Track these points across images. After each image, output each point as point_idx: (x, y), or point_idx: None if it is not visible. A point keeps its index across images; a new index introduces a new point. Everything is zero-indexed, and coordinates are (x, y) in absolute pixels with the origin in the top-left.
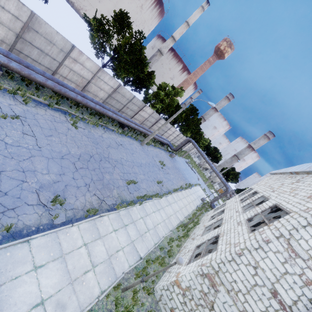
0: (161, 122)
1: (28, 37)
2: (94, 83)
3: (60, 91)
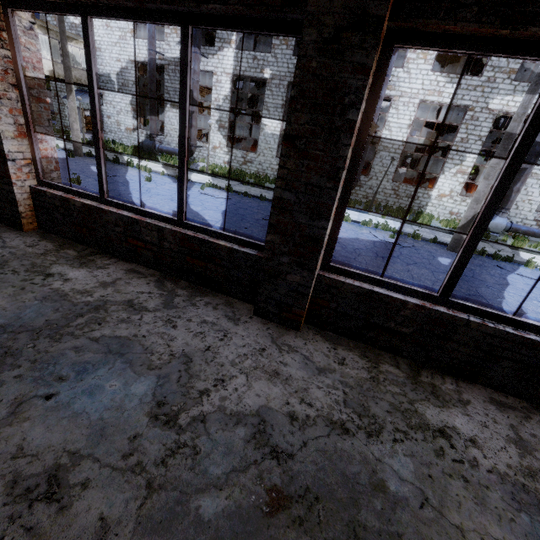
0: None
1: None
2: None
3: None
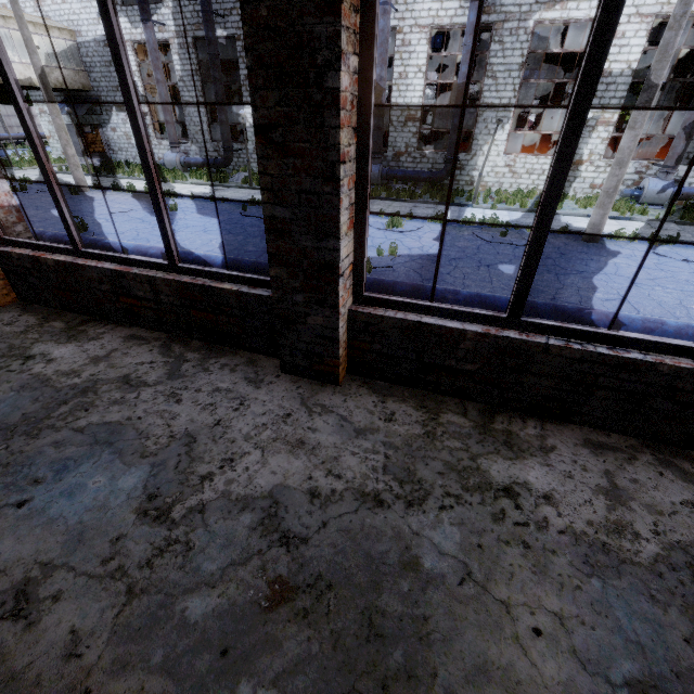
0: None
1: None
2: None
3: None
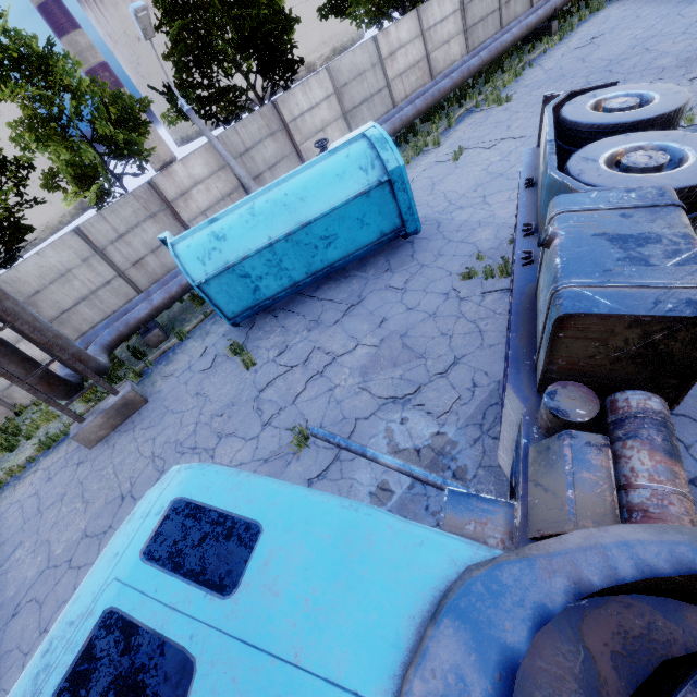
0: None
1: (348, 105)
2: (433, 49)
3: (434, 99)
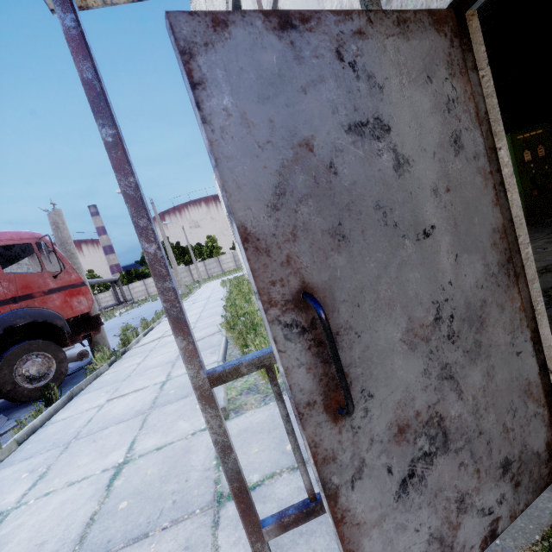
0: (101, 297)
1: None
2: None
3: None
